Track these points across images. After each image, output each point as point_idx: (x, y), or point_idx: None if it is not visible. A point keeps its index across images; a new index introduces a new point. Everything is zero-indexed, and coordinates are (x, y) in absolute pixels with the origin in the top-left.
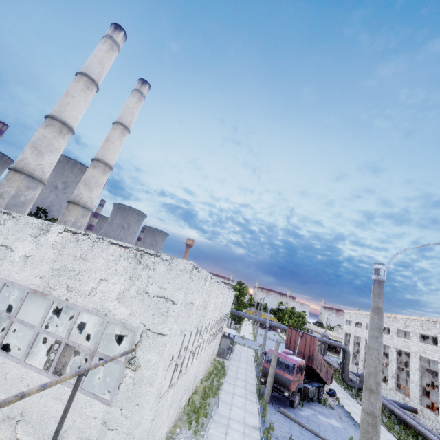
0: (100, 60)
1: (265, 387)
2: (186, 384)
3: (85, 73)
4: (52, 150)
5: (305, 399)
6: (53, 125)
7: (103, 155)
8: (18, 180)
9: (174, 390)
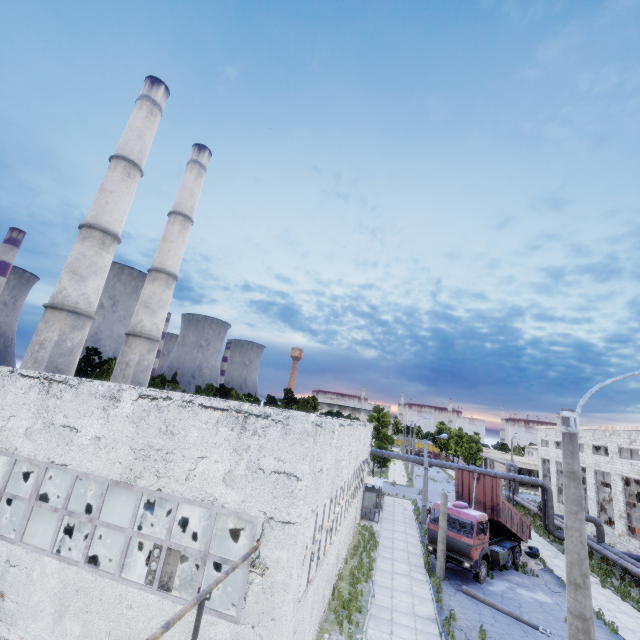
0: (139, 133)
1: (436, 557)
2: (327, 572)
3: (122, 155)
4: (96, 271)
5: (495, 567)
6: (91, 237)
7: (162, 261)
8: (59, 320)
9: (313, 586)
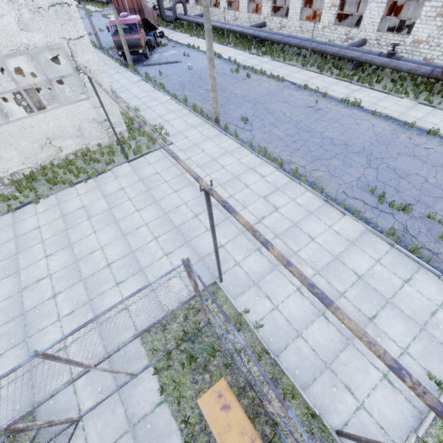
0: None
1: (124, 58)
2: None
3: None
4: None
5: (150, 50)
6: None
7: None
8: None
9: None
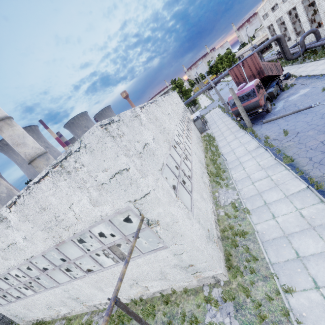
0: None
1: (243, 120)
2: (199, 174)
3: None
4: None
5: (272, 99)
6: None
7: None
8: None
9: (195, 190)
